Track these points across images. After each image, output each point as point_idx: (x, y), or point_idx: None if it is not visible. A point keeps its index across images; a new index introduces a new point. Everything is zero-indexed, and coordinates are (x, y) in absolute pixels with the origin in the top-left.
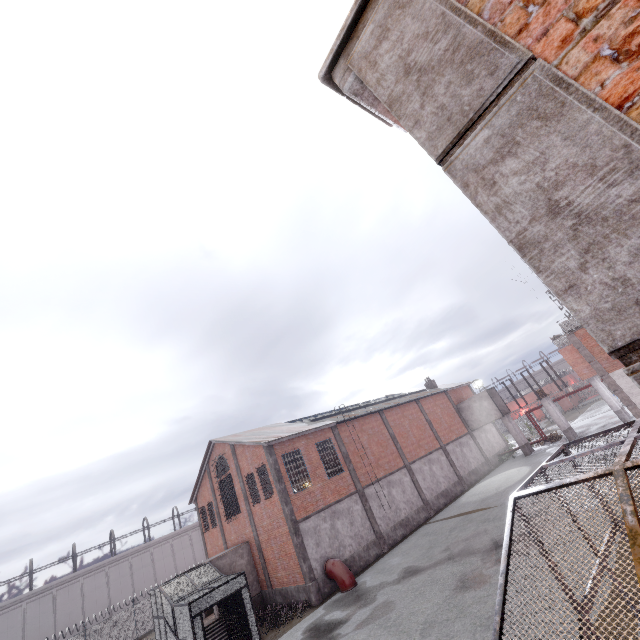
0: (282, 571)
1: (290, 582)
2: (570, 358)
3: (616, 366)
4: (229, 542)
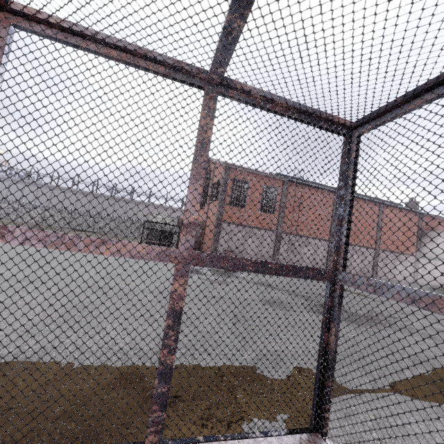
0: (207, 243)
1: (207, 250)
2: None
3: None
4: (198, 220)
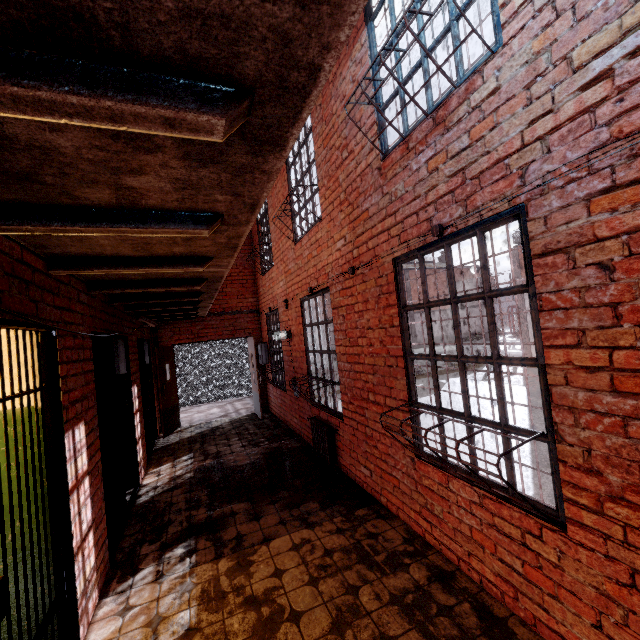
0: None
1: None
2: None
3: None
4: None
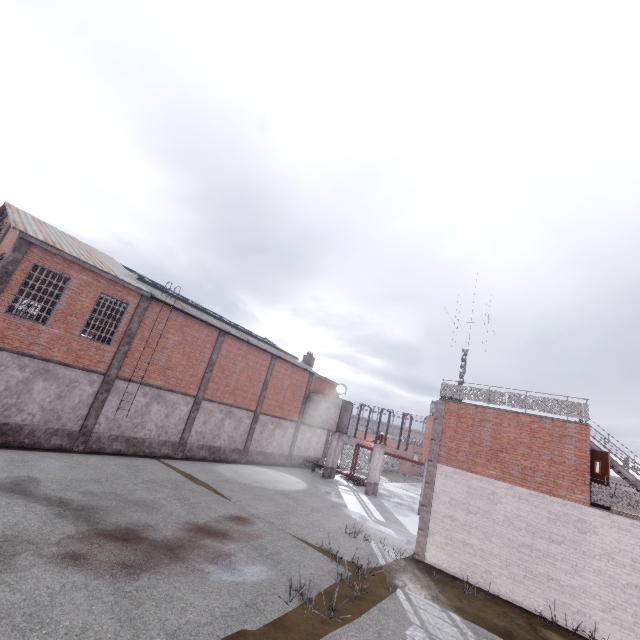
0: None
1: None
2: (430, 429)
3: (450, 462)
4: None
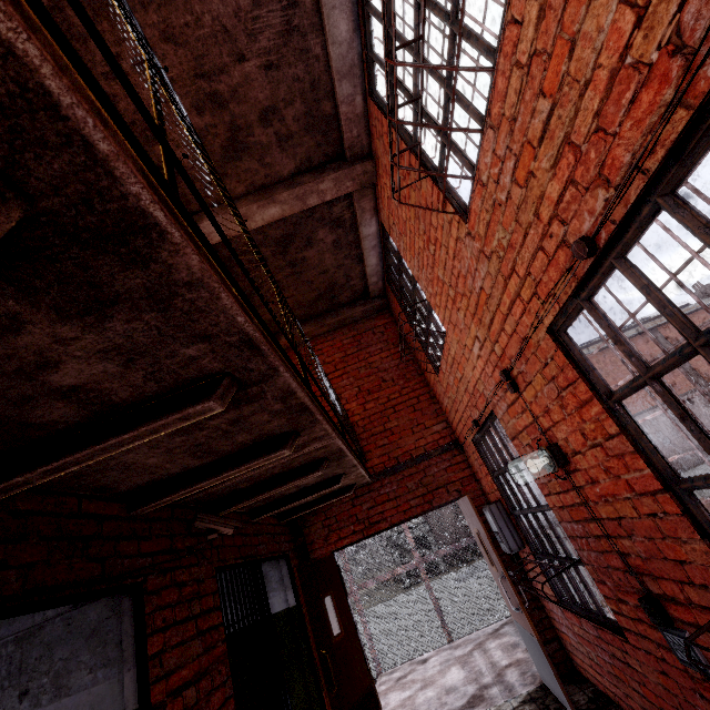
0: None
1: None
2: None
3: None
4: None
